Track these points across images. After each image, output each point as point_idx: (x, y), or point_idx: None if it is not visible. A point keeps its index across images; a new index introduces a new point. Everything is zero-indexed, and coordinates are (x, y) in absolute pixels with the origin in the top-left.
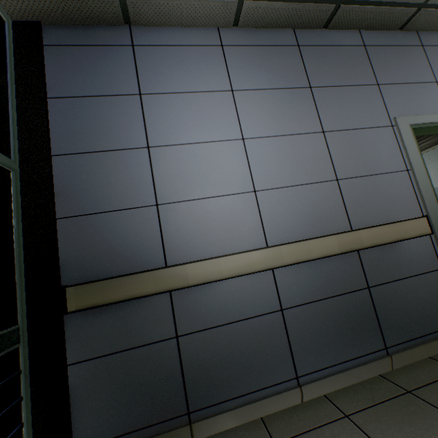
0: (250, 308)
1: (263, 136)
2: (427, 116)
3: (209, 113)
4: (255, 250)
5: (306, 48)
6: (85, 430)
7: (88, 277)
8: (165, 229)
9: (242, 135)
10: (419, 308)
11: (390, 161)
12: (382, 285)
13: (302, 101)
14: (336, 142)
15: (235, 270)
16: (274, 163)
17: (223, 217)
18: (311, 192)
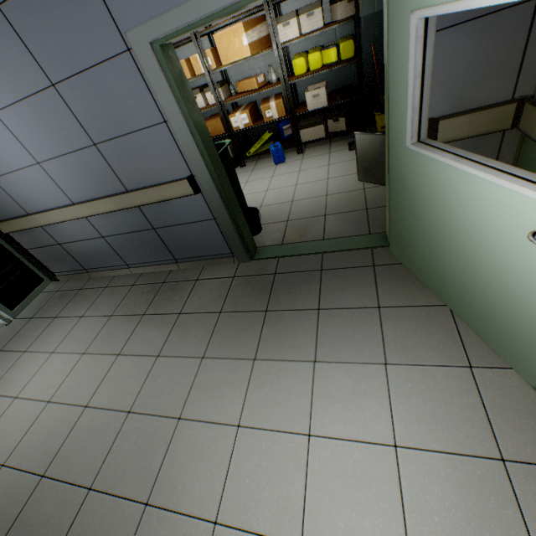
0: (85, 235)
1: (6, 105)
2: (175, 13)
3: None
4: (63, 208)
5: None
6: (52, 268)
7: (1, 218)
8: (10, 194)
9: None
10: (197, 242)
11: (142, 113)
12: (165, 228)
13: (6, 39)
14: (73, 96)
15: (60, 219)
16: (35, 135)
17: (34, 185)
18: (80, 160)
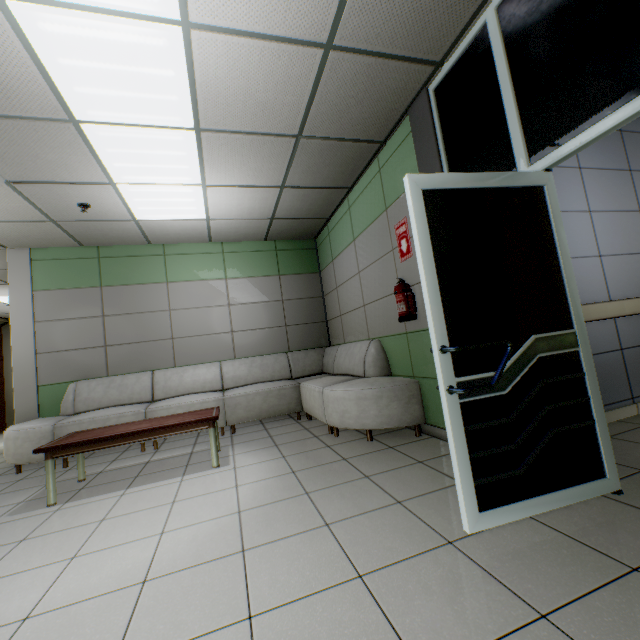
0: (602, 345)
1: (601, 210)
2: None
3: (566, 186)
4: (608, 301)
5: (625, 134)
6: None
7: None
8: None
9: (588, 208)
10: None
11: None
12: None
13: (625, 182)
14: None
15: (597, 315)
16: (610, 234)
17: (582, 275)
18: (634, 261)
